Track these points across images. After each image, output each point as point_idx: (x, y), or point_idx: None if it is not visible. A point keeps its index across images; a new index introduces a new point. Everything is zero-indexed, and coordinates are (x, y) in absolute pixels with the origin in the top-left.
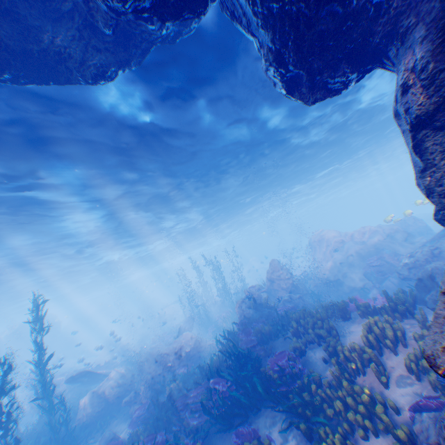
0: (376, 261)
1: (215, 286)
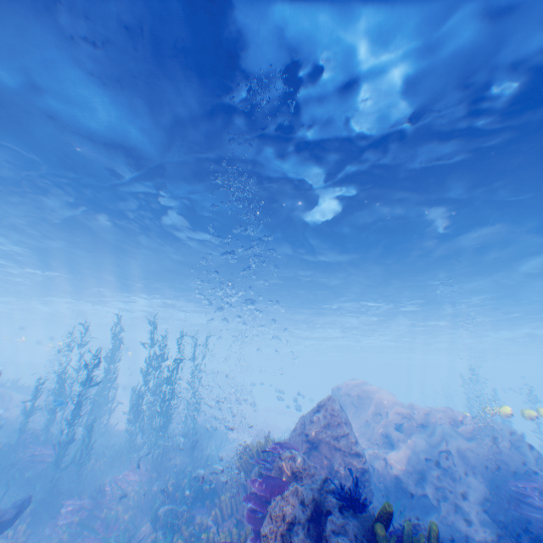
0: (539, 496)
1: (136, 393)
